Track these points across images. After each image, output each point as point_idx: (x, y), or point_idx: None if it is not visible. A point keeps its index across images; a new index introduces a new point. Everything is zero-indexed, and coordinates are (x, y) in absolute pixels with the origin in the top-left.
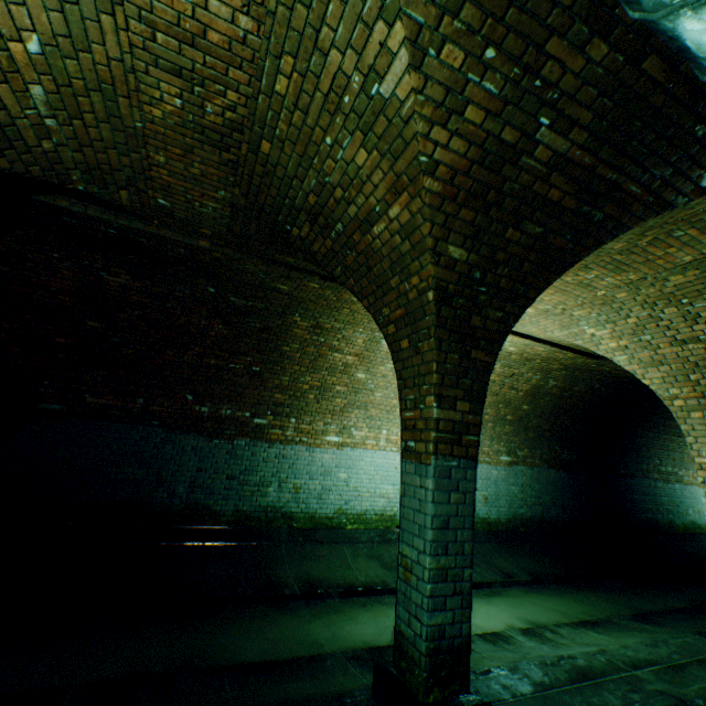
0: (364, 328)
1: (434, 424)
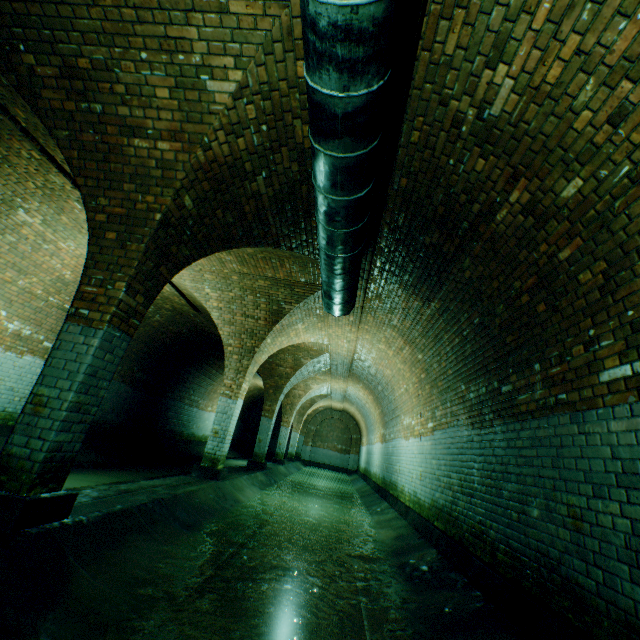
0: (7, 185)
1: (118, 302)
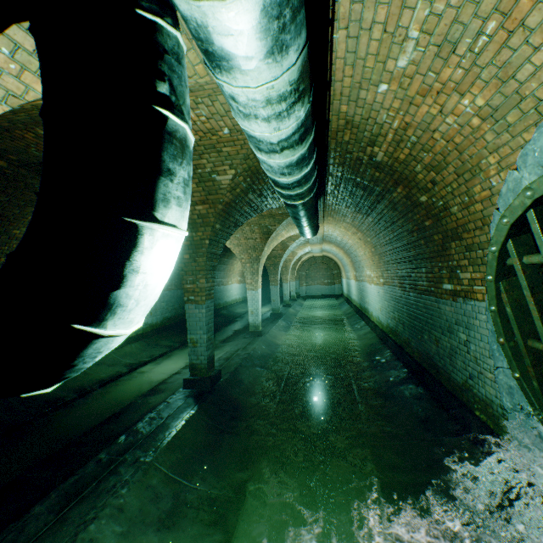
0: None
1: (205, 289)
